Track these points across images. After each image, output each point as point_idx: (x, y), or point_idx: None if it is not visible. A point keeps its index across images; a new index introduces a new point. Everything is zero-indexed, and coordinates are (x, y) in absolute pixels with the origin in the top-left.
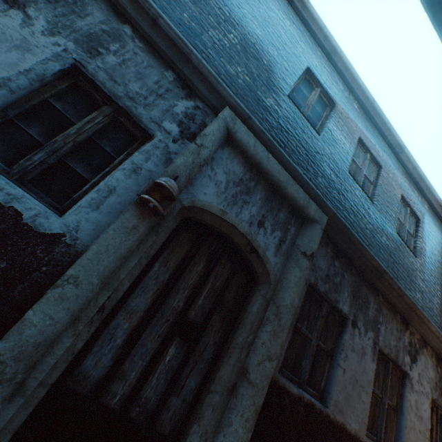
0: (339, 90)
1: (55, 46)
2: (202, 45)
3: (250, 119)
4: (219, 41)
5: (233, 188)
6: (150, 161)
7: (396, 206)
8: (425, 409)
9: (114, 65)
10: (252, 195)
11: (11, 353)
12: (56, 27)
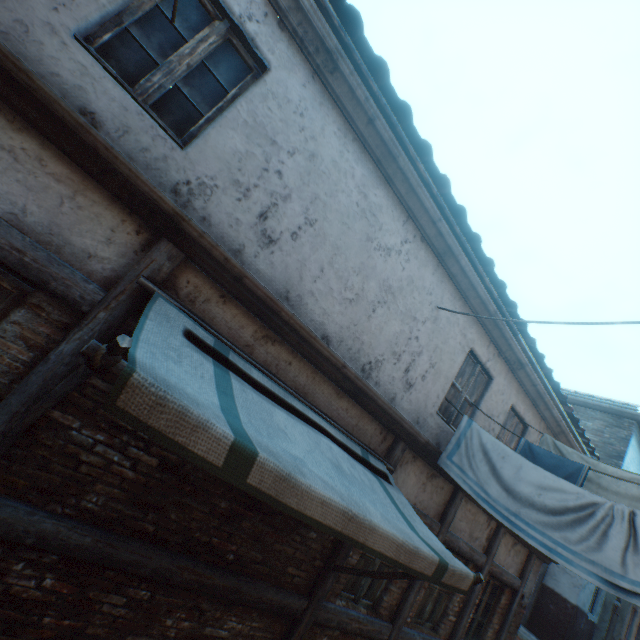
0: None
1: None
2: None
3: None
4: None
5: None
6: None
7: None
8: (637, 621)
9: None
10: None
11: None
12: None
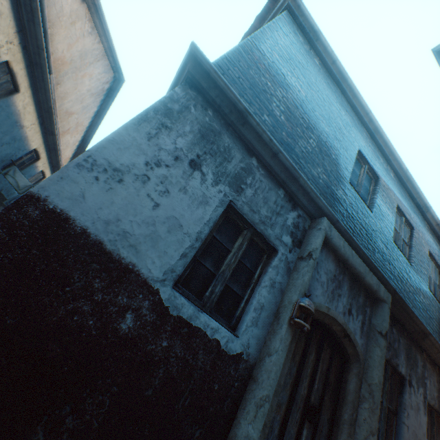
0: (380, 164)
1: (219, 193)
2: (296, 157)
3: (337, 222)
4: (305, 148)
5: (330, 285)
6: (279, 273)
7: (426, 263)
8: None
9: (251, 196)
10: (342, 287)
11: None
12: (218, 176)
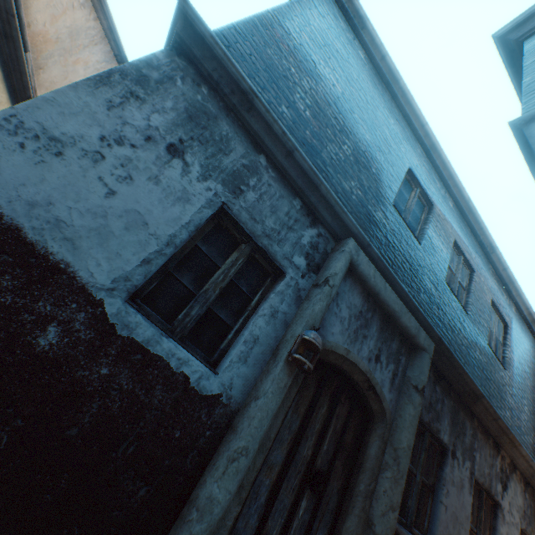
0: (436, 189)
1: (207, 191)
2: (322, 163)
3: (369, 246)
4: (336, 155)
5: (354, 322)
6: (284, 302)
7: (487, 314)
8: None
9: (253, 201)
10: (369, 327)
11: (204, 533)
12: (208, 170)
